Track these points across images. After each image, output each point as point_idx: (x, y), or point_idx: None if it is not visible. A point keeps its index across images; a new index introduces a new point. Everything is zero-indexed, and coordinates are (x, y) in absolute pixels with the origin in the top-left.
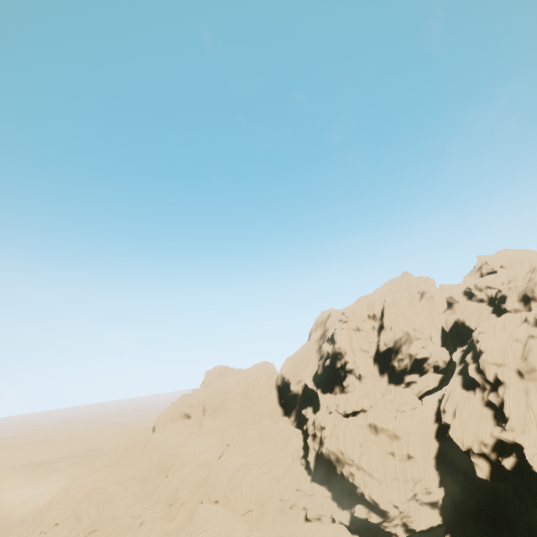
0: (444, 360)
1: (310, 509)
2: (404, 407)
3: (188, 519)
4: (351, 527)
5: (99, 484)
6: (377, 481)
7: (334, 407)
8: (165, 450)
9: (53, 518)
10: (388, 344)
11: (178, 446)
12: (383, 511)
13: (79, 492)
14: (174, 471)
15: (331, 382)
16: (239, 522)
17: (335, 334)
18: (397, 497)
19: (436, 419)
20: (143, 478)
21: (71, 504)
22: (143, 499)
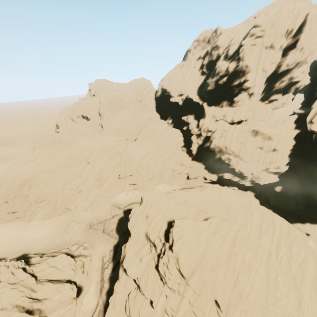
0: (305, 84)
1: (191, 174)
2: (265, 117)
3: (112, 185)
4: (217, 182)
5: (31, 174)
6: (245, 162)
7: (221, 117)
8: (80, 146)
9: (0, 199)
10: (290, 65)
11: (89, 143)
12: (244, 176)
13: (15, 182)
14: (94, 160)
15: (220, 97)
16: (186, 206)
17: (242, 51)
18: (255, 170)
19: (296, 127)
20: (68, 165)
21: (12, 190)
22: (75, 178)
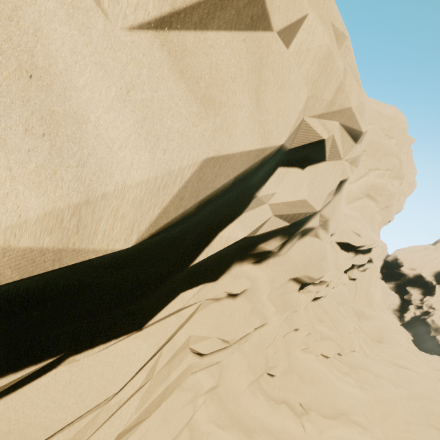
0: None
1: None
2: None
3: None
4: None
5: None
6: None
7: None
8: None
9: None
10: None
11: None
12: None
13: None
14: None
15: None
16: None
17: None
18: None
19: None
20: None
21: None
22: None
